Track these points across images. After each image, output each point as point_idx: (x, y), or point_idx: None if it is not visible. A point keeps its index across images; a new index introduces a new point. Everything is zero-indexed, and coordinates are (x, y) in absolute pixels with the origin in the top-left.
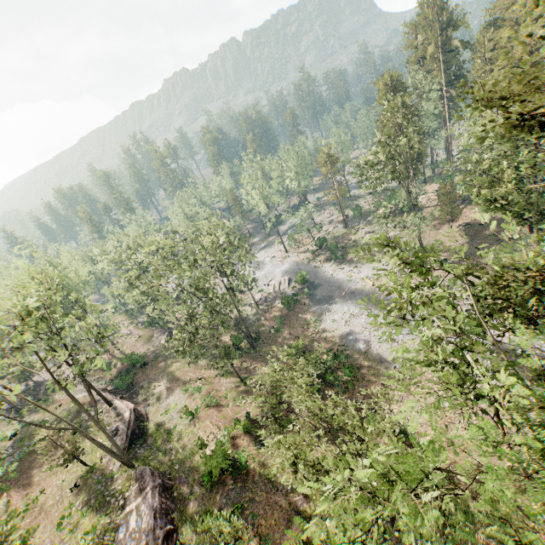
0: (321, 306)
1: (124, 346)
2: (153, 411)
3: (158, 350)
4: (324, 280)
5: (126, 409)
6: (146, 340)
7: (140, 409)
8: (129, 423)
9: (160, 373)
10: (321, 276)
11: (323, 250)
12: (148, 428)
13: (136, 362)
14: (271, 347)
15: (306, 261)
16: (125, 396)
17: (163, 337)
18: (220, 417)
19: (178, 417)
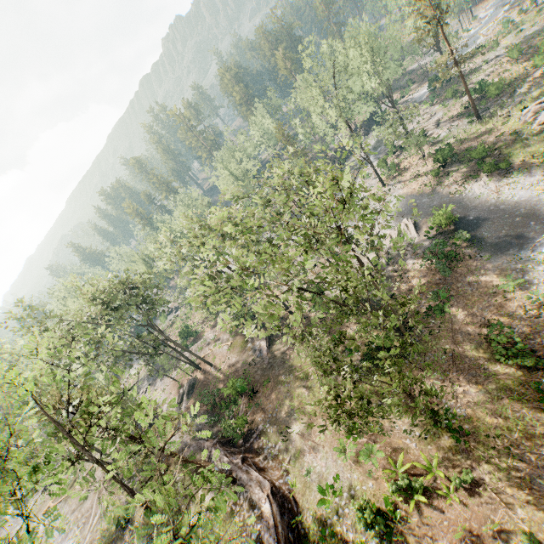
0: (511, 255)
1: (216, 358)
2: (300, 487)
3: (263, 364)
4: (487, 210)
5: (260, 494)
6: (241, 348)
7: (277, 482)
8: (276, 527)
9: (282, 408)
10: (474, 205)
11: (450, 166)
12: (305, 527)
13: (242, 390)
14: (443, 341)
15: (427, 190)
16: (245, 449)
17: (261, 343)
18: (456, 535)
19: (353, 513)
